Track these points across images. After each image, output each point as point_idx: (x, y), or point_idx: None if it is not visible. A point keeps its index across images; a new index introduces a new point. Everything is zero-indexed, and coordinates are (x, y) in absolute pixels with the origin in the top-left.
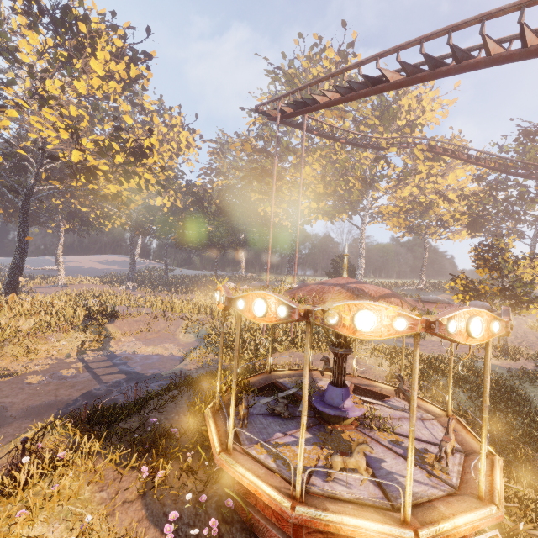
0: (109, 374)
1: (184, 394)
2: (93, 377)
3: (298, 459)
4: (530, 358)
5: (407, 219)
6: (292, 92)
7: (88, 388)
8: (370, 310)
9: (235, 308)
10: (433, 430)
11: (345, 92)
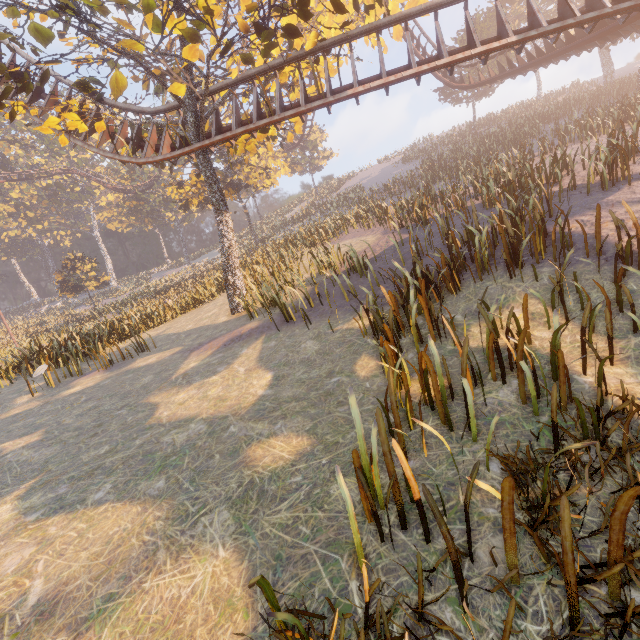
0: None
1: None
2: None
3: None
4: None
5: (122, 221)
6: None
7: None
8: None
9: None
10: None
11: None
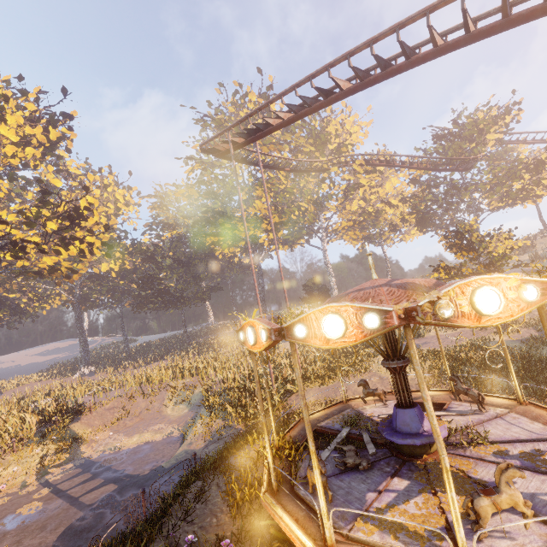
0: (92, 491)
1: (211, 483)
2: (70, 503)
3: (456, 525)
4: (527, 326)
5: (362, 231)
6: (241, 120)
7: (67, 523)
8: (488, 286)
9: (292, 338)
10: (522, 425)
11: (298, 109)
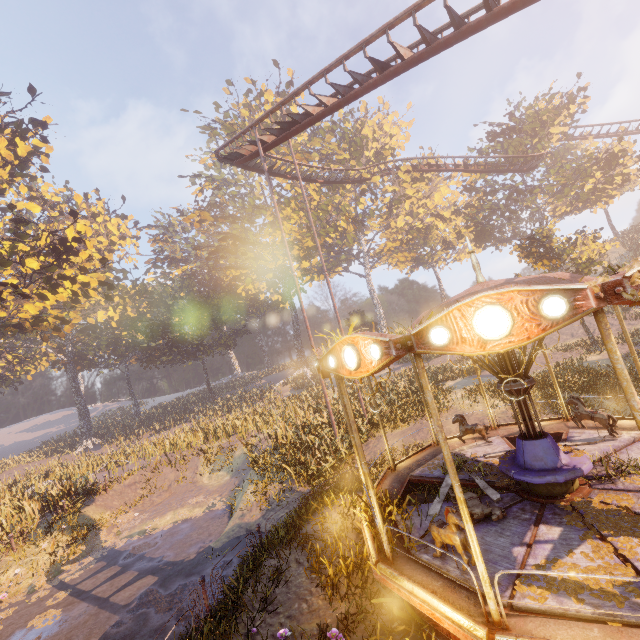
0: (124, 587)
1: (287, 560)
2: (98, 607)
3: None
4: (620, 342)
5: (411, 251)
6: (272, 111)
7: (99, 631)
8: None
9: (426, 348)
10: None
11: (345, 91)
